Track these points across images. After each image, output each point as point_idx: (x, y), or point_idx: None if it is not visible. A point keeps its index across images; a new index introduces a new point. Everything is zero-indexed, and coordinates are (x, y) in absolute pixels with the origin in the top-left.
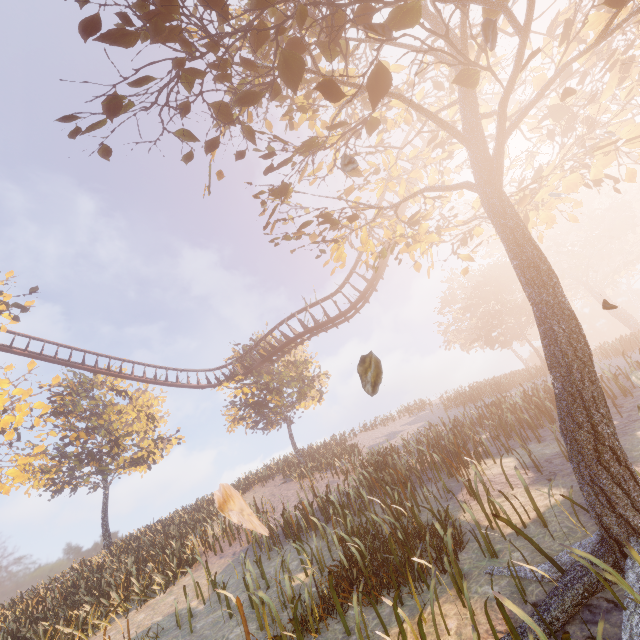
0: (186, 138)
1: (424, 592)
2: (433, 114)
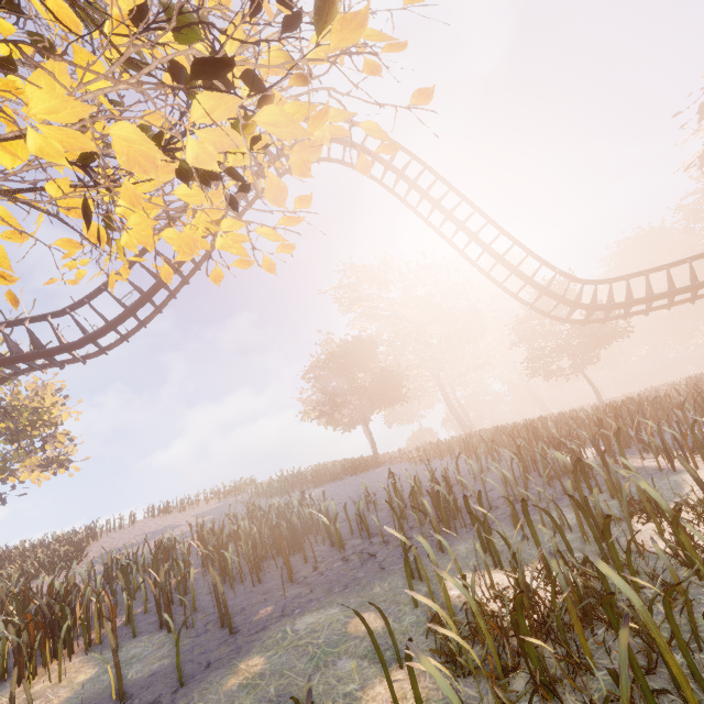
0: None
1: None
2: None
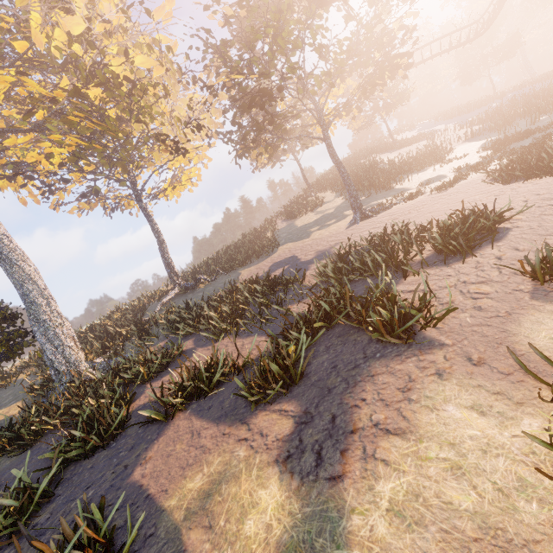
0: None
1: None
2: None
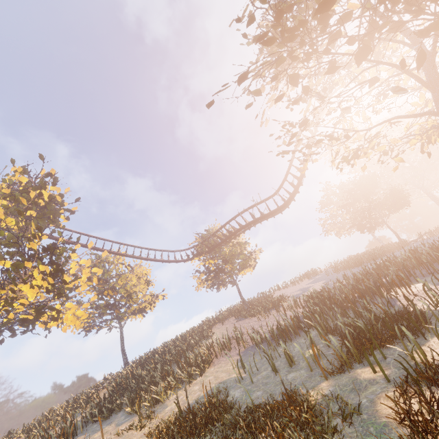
0: (255, 95)
1: (420, 337)
2: (415, 75)
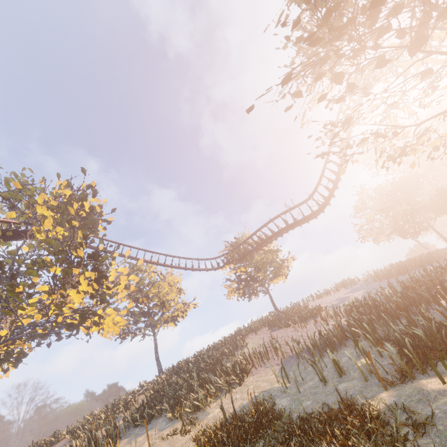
0: (296, 96)
1: None
2: None
